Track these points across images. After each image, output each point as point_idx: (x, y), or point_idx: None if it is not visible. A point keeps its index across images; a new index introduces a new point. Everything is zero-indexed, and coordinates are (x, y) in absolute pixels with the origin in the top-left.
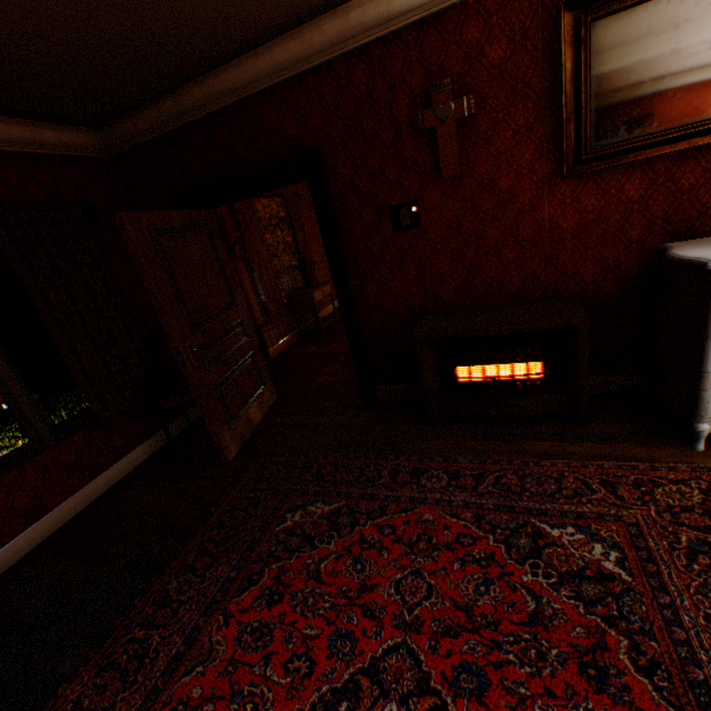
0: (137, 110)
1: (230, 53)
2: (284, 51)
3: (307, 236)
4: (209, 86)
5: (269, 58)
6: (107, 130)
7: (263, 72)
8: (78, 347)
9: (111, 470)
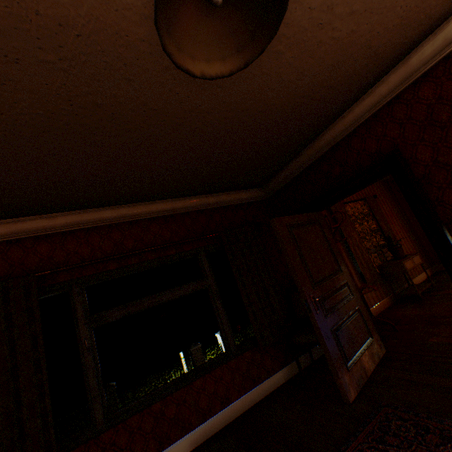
0: (278, 172)
1: (326, 124)
2: (360, 107)
3: (386, 222)
4: (314, 145)
5: (350, 115)
6: (265, 186)
7: (347, 124)
8: (249, 296)
9: (263, 383)
